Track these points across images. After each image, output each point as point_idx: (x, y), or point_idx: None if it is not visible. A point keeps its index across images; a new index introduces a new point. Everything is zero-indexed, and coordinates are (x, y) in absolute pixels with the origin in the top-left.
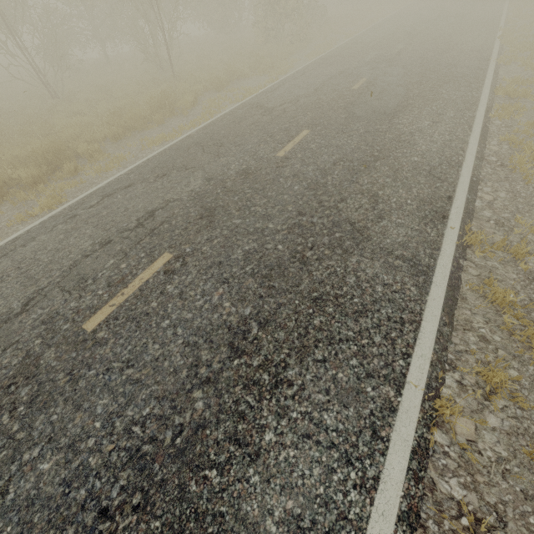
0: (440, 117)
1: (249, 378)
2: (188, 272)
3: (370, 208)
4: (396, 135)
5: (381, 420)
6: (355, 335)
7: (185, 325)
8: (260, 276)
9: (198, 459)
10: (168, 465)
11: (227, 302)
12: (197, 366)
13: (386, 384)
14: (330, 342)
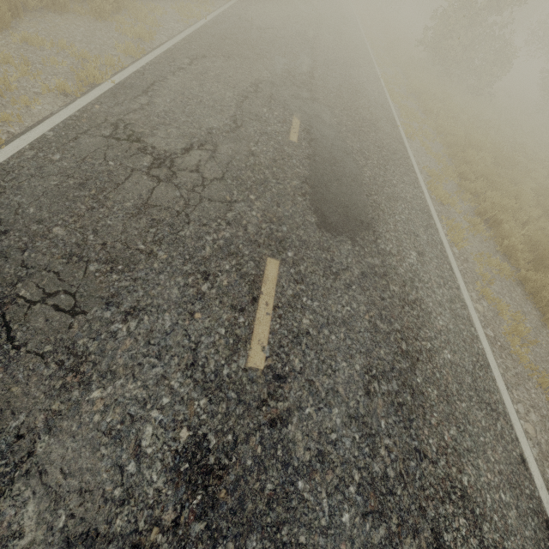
0: (419, 241)
1: None
2: None
3: (480, 548)
4: (401, 287)
5: None
6: None
7: None
8: None
9: None
10: None
11: None
12: None
13: None
14: None
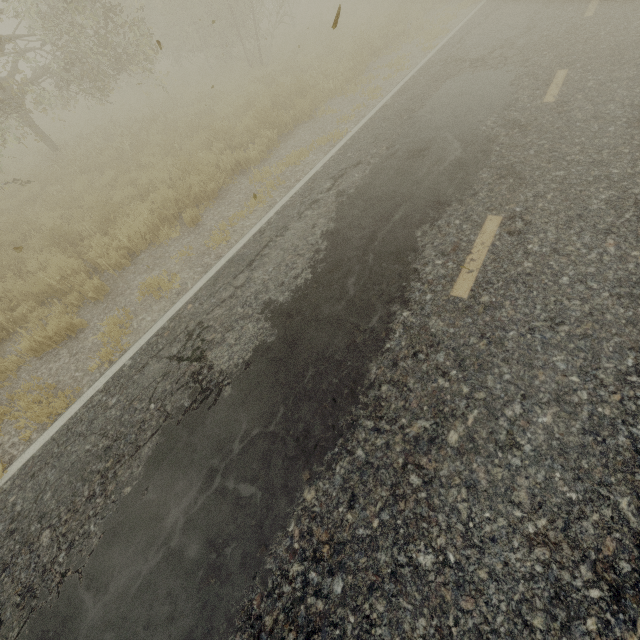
0: None
1: None
2: None
3: None
4: None
5: None
6: None
7: None
8: None
9: None
10: None
11: None
12: None
13: None
14: None
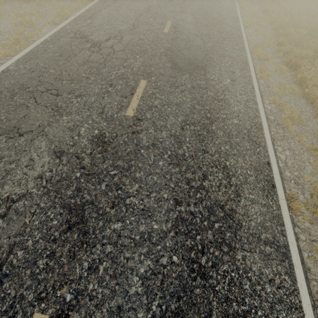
0: (234, 75)
1: None
2: None
3: (227, 184)
4: (214, 93)
5: None
6: None
7: None
8: (171, 315)
9: None
10: None
11: None
12: None
13: None
14: None
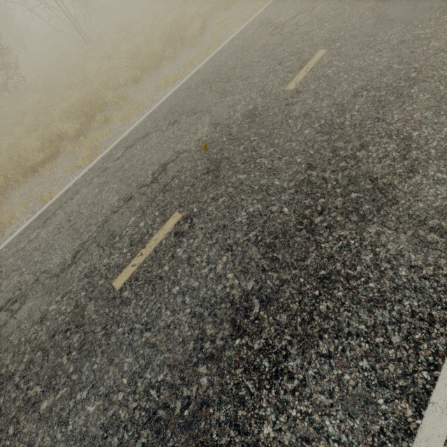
0: None
1: (249, 362)
2: (195, 235)
3: (398, 157)
4: (446, 42)
5: (393, 442)
6: (368, 329)
7: (192, 294)
8: (264, 245)
9: (203, 436)
10: (177, 434)
11: (230, 273)
12: (202, 340)
13: (403, 399)
14: (337, 335)
